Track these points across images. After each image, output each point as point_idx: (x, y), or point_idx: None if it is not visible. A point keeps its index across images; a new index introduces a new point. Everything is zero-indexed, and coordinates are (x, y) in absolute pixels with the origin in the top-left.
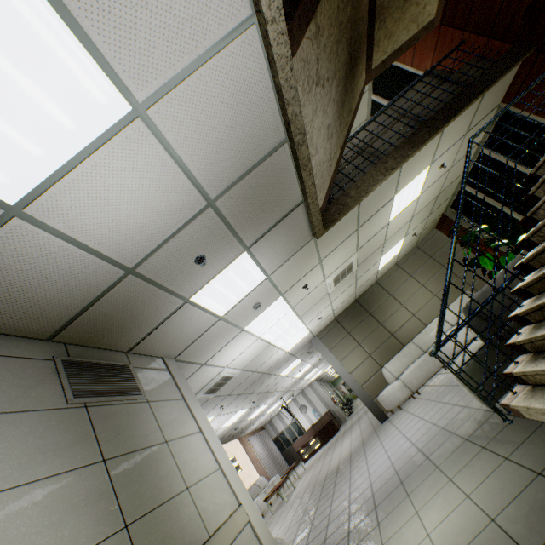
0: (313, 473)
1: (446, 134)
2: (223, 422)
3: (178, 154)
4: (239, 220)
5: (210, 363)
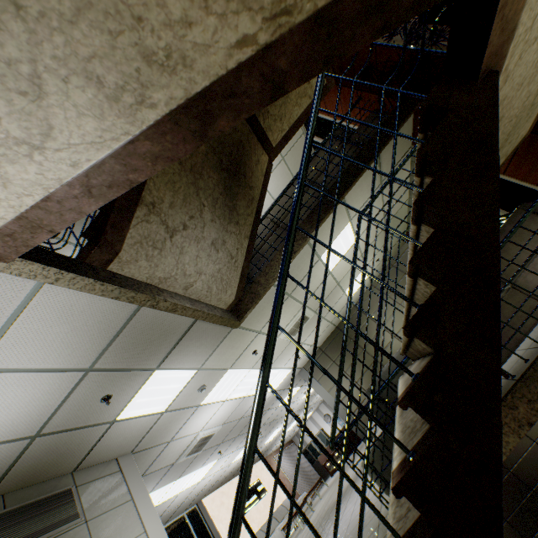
0: (326, 498)
1: (352, 198)
2: (232, 458)
3: (30, 367)
4: (131, 361)
5: (178, 437)
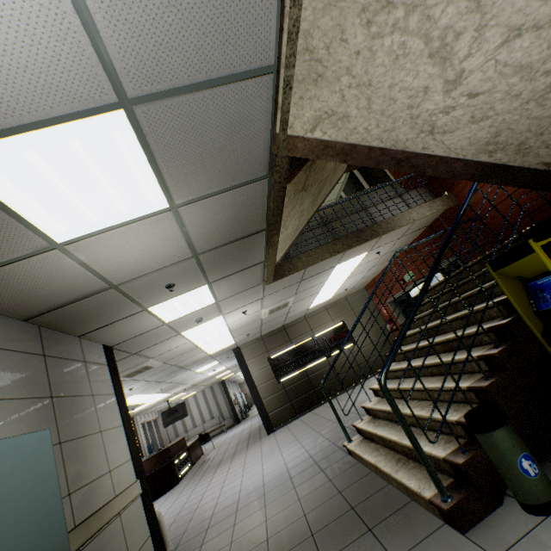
0: None
1: None
2: None
3: None
4: None
5: None
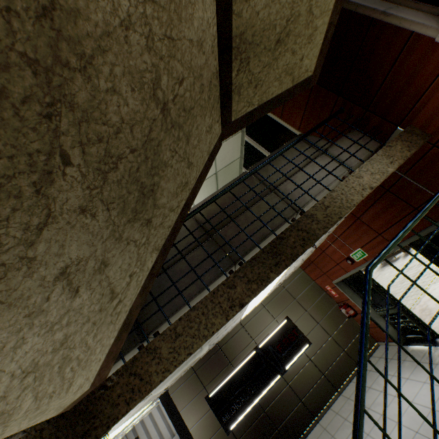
0: None
1: None
2: None
3: None
4: None
5: None
